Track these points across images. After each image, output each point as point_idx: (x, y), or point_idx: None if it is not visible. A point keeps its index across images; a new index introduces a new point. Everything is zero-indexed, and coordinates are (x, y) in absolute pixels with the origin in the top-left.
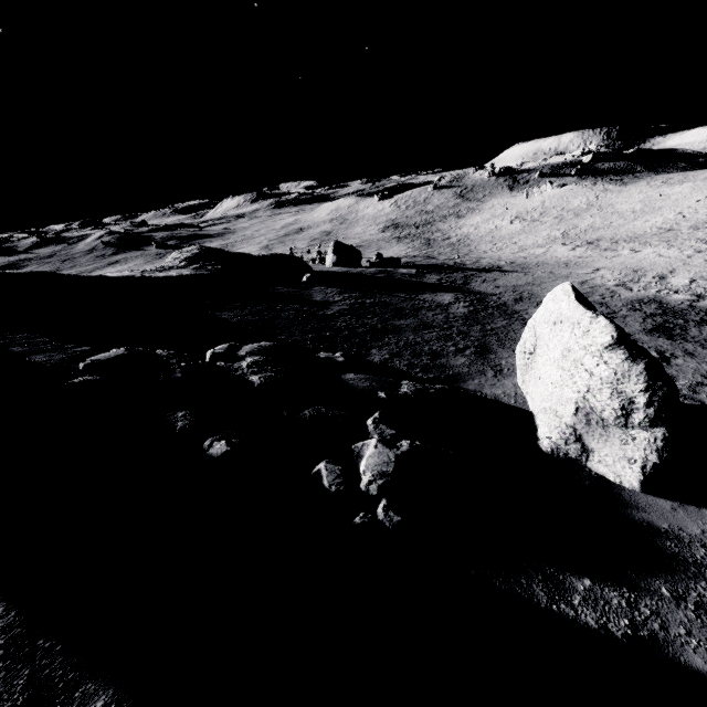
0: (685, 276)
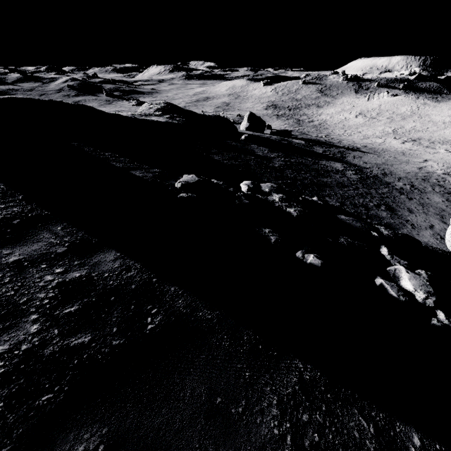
0: None
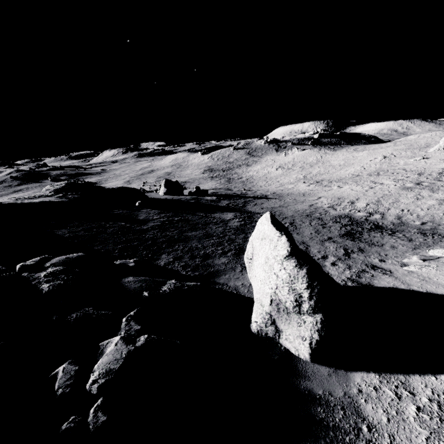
0: (364, 202)
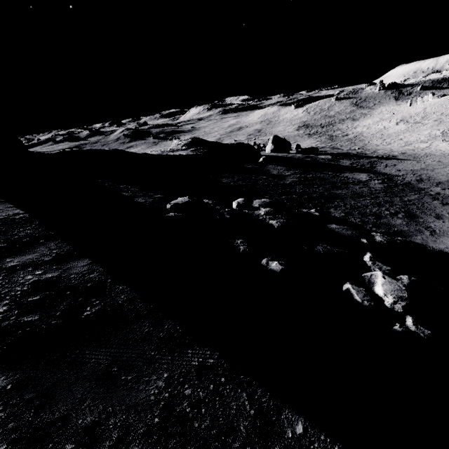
0: None
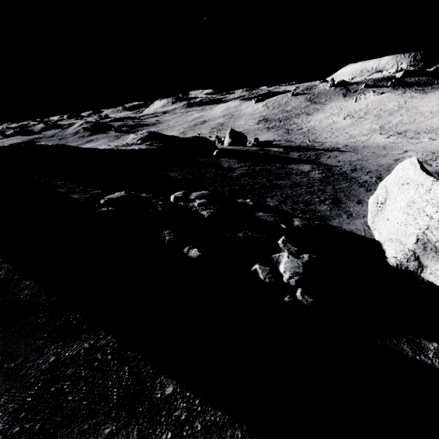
0: None
